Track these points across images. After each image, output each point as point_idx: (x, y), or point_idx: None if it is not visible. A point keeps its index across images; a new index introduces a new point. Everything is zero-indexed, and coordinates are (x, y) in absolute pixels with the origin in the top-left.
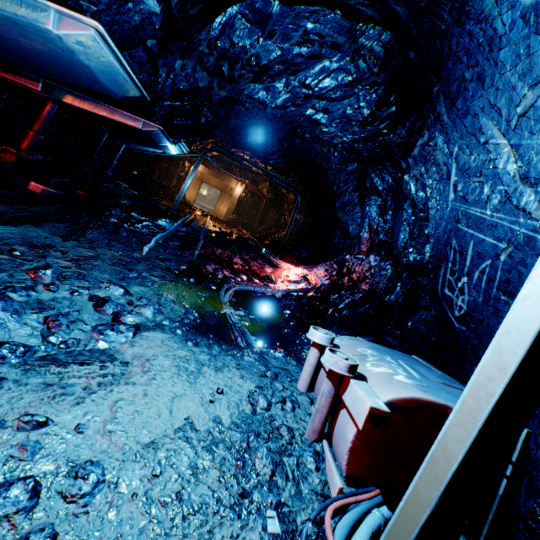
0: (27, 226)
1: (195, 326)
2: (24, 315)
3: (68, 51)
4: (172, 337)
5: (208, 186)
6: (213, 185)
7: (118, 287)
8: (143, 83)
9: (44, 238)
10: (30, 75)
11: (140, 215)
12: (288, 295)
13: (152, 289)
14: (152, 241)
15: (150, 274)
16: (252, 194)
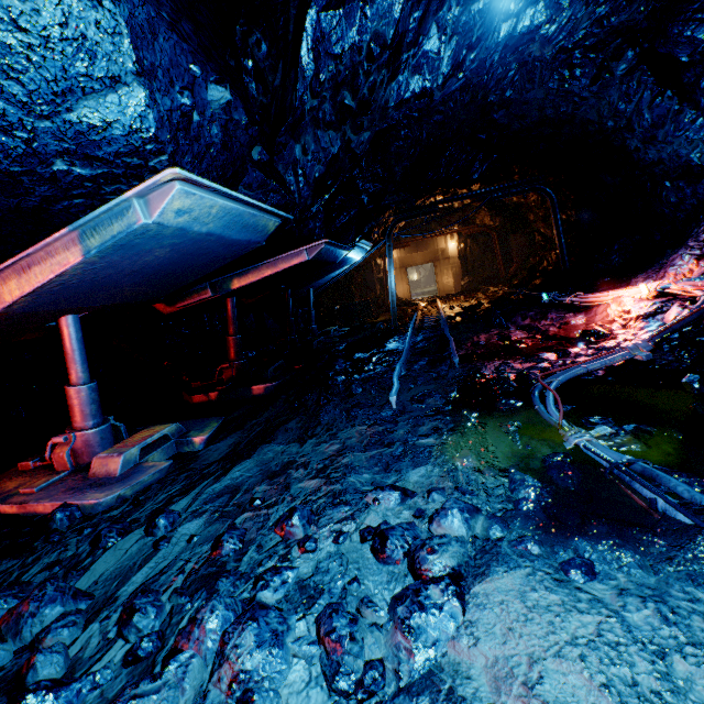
0: (260, 449)
1: (550, 514)
2: (287, 638)
3: (180, 232)
4: (532, 575)
5: (414, 268)
6: (418, 262)
7: (388, 492)
8: (277, 206)
9: (280, 455)
10: (198, 287)
11: (364, 352)
12: (659, 345)
13: (434, 465)
14: (393, 382)
15: (418, 436)
16: (472, 237)
